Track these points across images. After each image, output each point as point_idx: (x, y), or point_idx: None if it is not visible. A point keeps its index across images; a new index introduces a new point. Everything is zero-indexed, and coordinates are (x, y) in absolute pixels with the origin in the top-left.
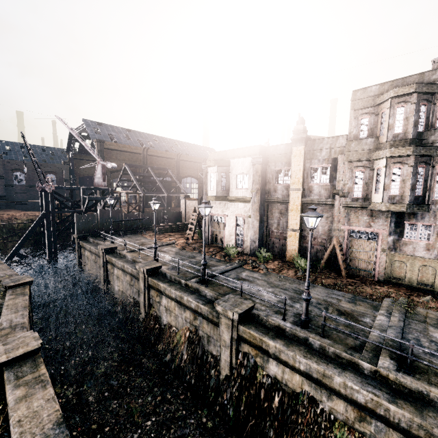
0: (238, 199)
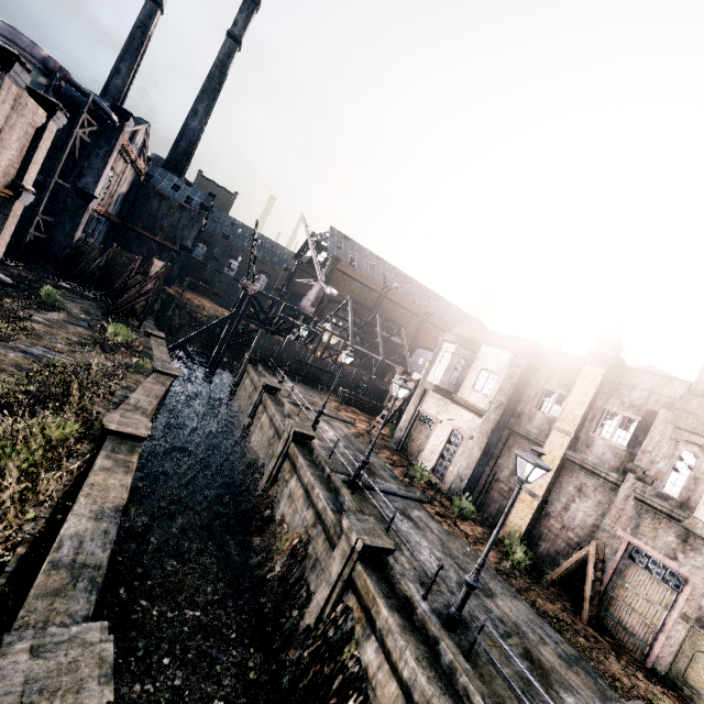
0: (467, 405)
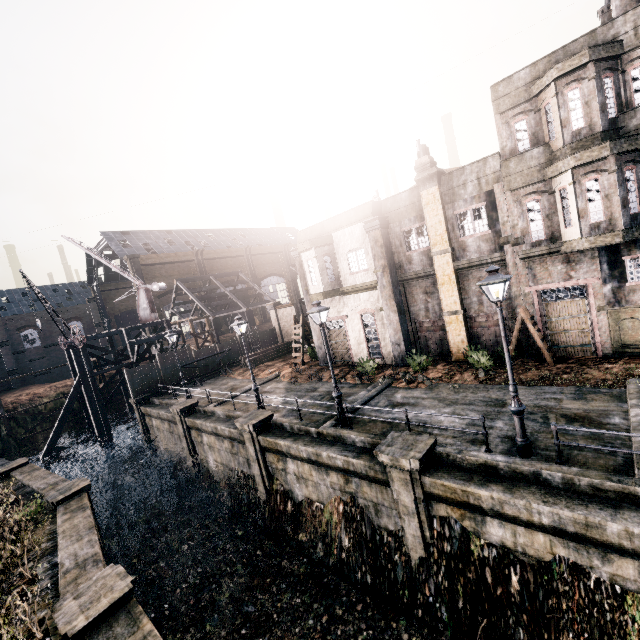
0: (357, 288)
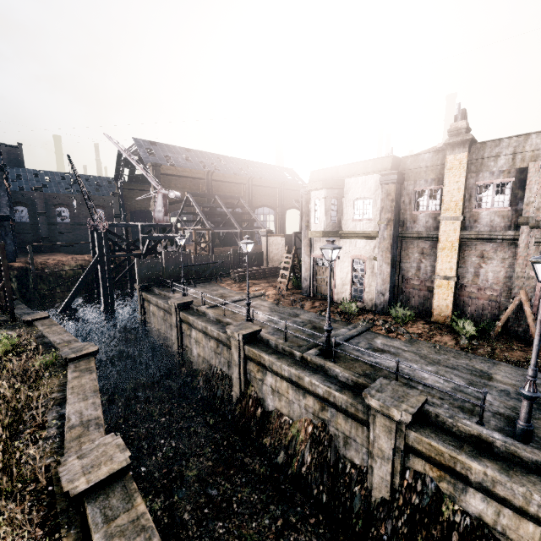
0: (356, 234)
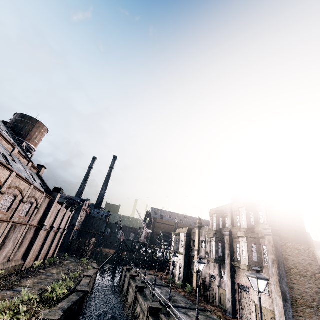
0: (180, 253)
